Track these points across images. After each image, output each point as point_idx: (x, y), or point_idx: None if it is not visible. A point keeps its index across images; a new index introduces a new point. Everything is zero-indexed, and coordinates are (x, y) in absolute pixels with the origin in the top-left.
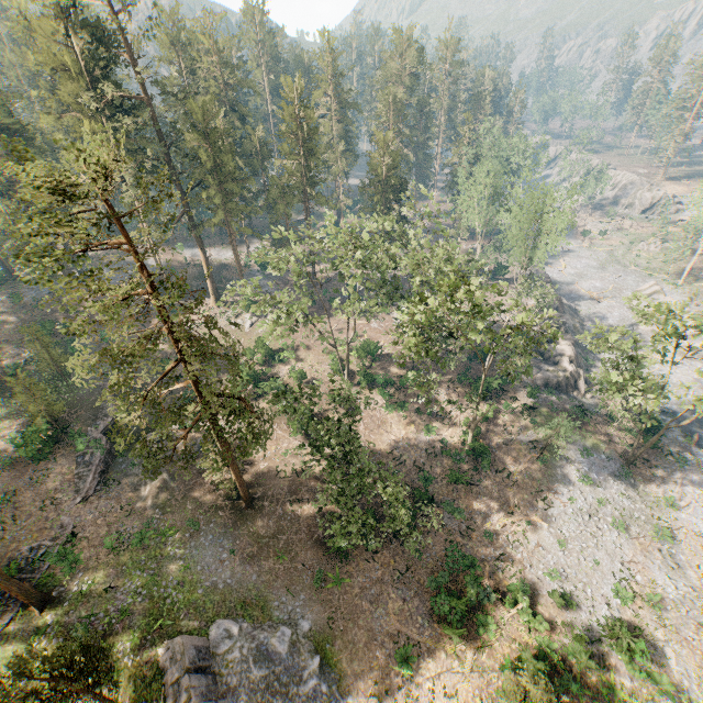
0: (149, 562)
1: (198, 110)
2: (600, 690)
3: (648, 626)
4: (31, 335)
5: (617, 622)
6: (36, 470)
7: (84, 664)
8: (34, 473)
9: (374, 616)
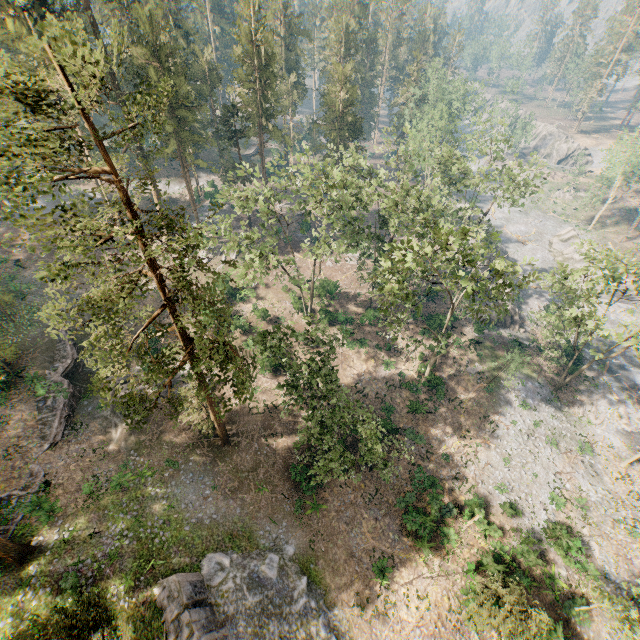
0: (131, 504)
1: (145, 20)
2: (543, 581)
3: (577, 525)
4: None
5: (558, 526)
6: None
7: (84, 619)
8: None
9: (350, 536)
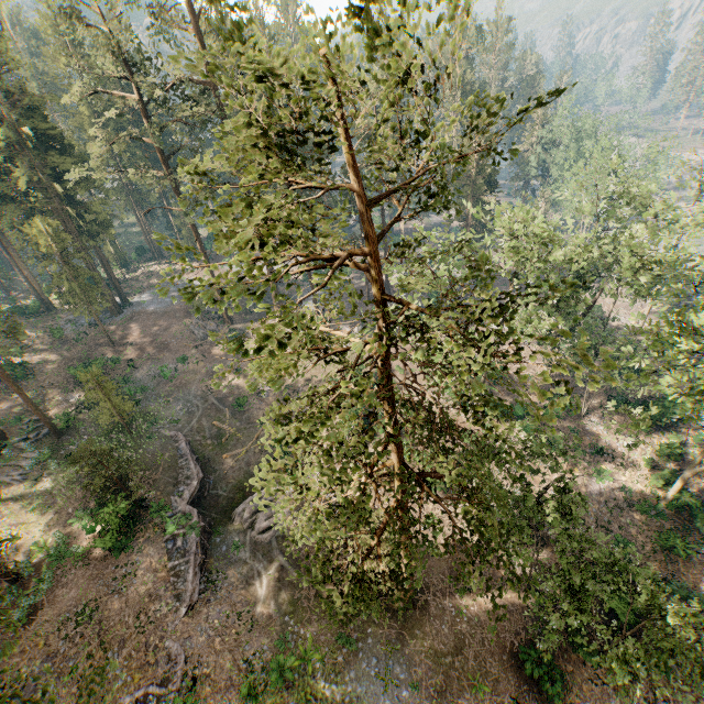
0: None
1: None
2: None
3: None
4: (91, 382)
5: None
6: (117, 566)
7: None
8: (115, 571)
9: None
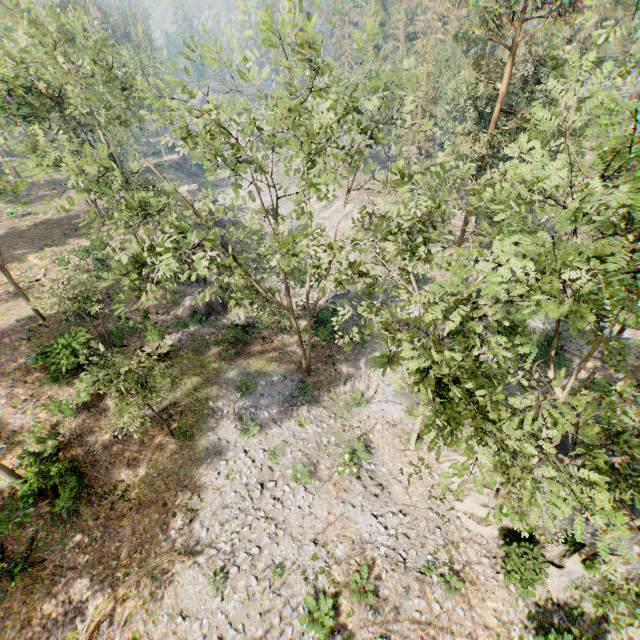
0: None
1: None
2: None
3: None
4: None
5: None
6: None
7: None
8: None
9: None
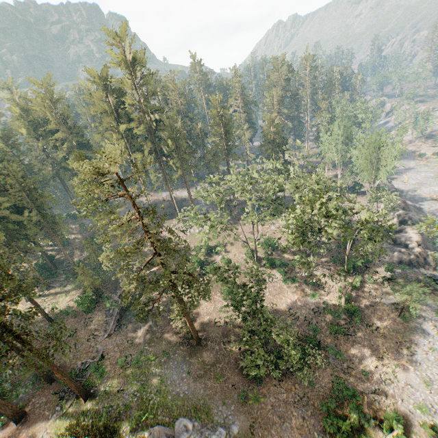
0: (141, 376)
1: (167, 120)
2: None
3: None
4: (86, 244)
5: None
6: (86, 318)
7: (104, 434)
8: (85, 320)
9: (282, 427)
